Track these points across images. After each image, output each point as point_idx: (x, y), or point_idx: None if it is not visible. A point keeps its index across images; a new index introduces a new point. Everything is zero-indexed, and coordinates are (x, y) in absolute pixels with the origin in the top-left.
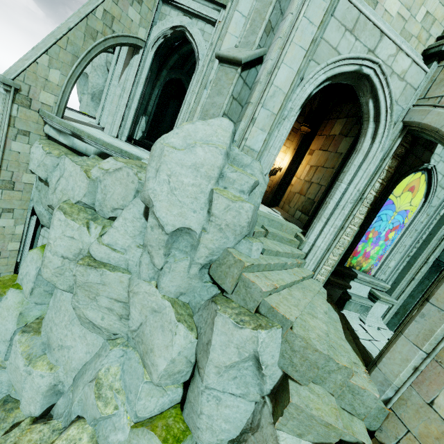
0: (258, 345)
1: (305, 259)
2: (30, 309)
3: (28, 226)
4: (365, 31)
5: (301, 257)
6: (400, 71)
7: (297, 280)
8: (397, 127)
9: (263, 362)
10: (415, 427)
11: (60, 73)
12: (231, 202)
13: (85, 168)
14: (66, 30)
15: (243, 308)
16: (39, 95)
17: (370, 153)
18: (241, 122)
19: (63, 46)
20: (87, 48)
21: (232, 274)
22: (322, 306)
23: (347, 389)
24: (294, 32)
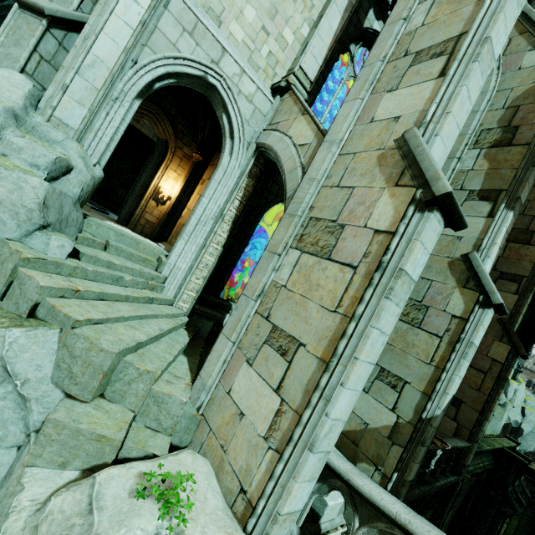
0: (4, 348)
1: (164, 283)
2: None
3: None
4: (206, 40)
5: (158, 279)
6: (247, 93)
7: (133, 296)
8: (251, 148)
9: (17, 375)
10: (216, 421)
11: None
12: (3, 170)
13: None
14: None
15: (11, 314)
16: None
17: (228, 169)
18: (49, 87)
19: None
20: None
21: (5, 271)
22: (161, 325)
23: (153, 400)
24: (114, 2)
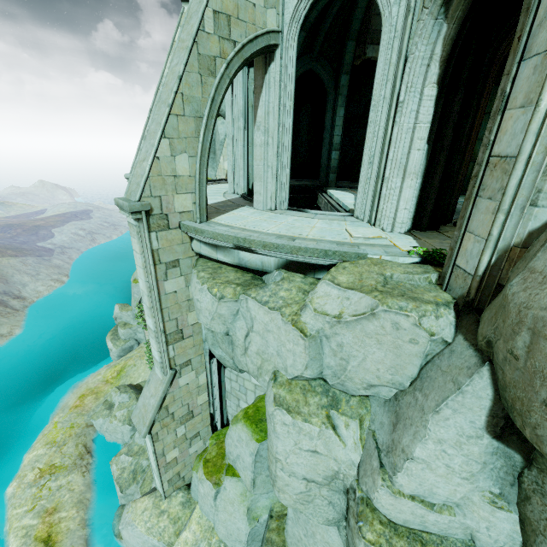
0: None
1: None
2: (256, 499)
3: (210, 372)
4: None
5: None
6: None
7: None
8: None
9: None
10: None
11: (187, 156)
12: None
13: (289, 316)
14: (176, 82)
15: None
16: (173, 204)
17: None
18: None
19: (179, 111)
20: (208, 94)
21: None
22: None
23: None
24: None
